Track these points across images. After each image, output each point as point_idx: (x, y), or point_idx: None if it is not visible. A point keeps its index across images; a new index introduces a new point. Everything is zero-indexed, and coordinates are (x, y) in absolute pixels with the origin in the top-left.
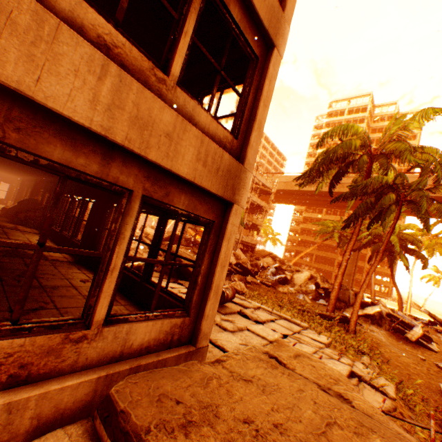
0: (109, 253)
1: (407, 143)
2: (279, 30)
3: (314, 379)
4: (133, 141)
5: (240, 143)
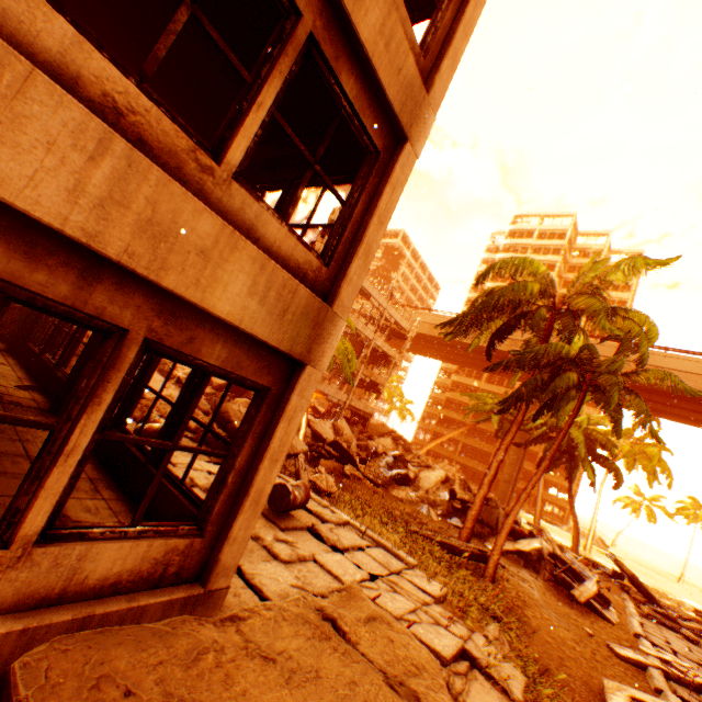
0: (69, 424)
1: (604, 301)
2: (418, 117)
3: (383, 664)
4: (138, 256)
5: (333, 273)
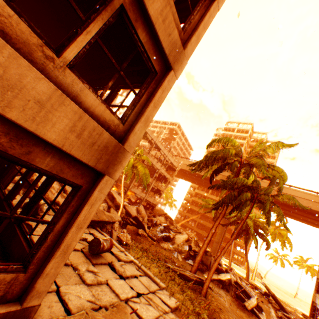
0: None
1: (263, 160)
2: (178, 59)
3: None
4: None
5: (126, 128)
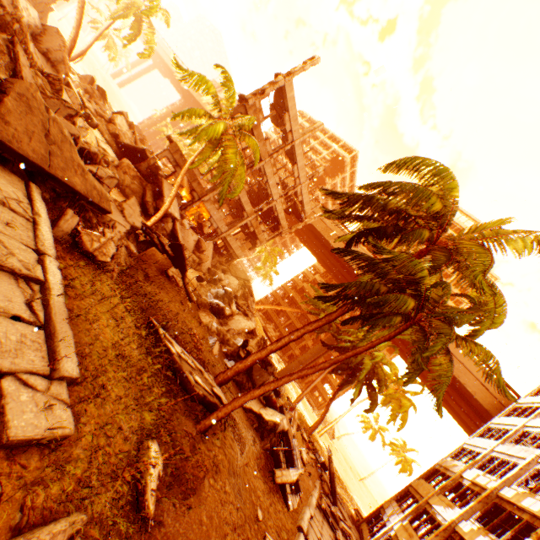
0: None
1: (491, 256)
2: None
3: None
4: None
5: None
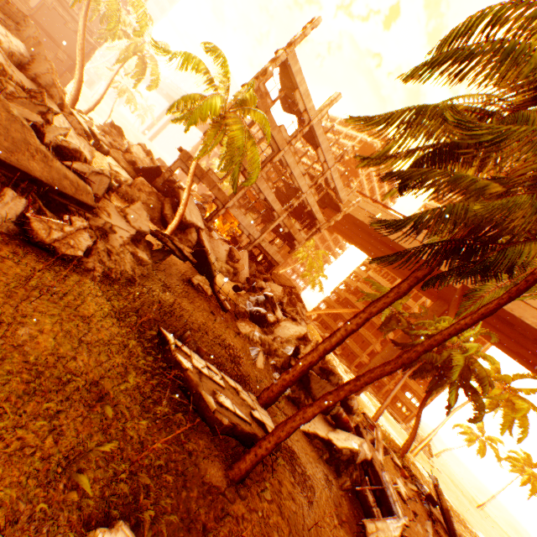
0: None
1: None
2: None
3: None
4: None
5: None
